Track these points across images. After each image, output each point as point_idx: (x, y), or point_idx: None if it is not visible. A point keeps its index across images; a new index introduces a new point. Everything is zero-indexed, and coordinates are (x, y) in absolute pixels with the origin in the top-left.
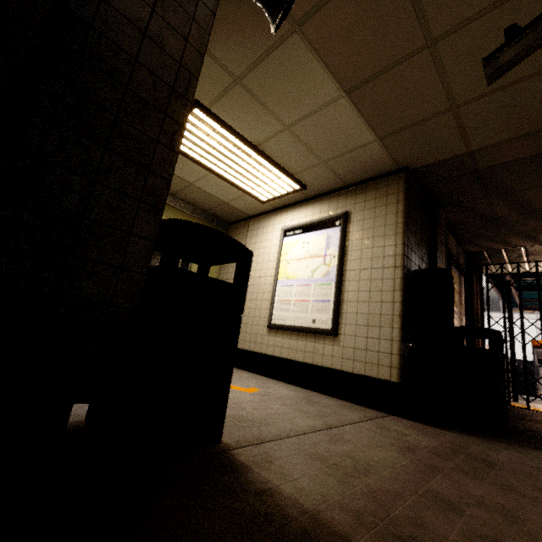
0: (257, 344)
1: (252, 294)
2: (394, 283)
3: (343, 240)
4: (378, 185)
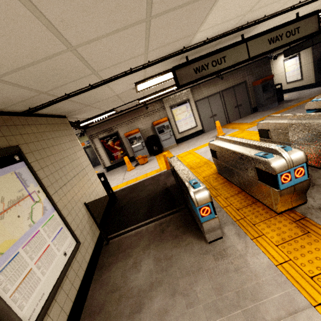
0: (285, 88)
1: (279, 78)
2: (311, 66)
3: (299, 60)
4: None
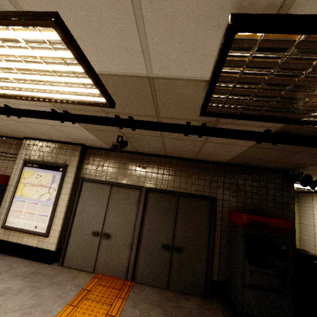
0: None
1: None
2: None
3: None
4: None
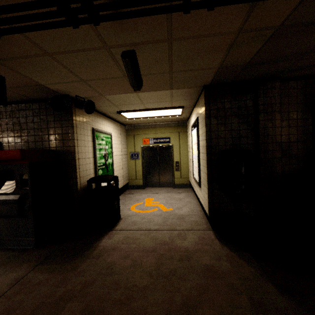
0: (193, 185)
1: (191, 160)
2: (205, 163)
3: (197, 135)
4: (200, 99)
